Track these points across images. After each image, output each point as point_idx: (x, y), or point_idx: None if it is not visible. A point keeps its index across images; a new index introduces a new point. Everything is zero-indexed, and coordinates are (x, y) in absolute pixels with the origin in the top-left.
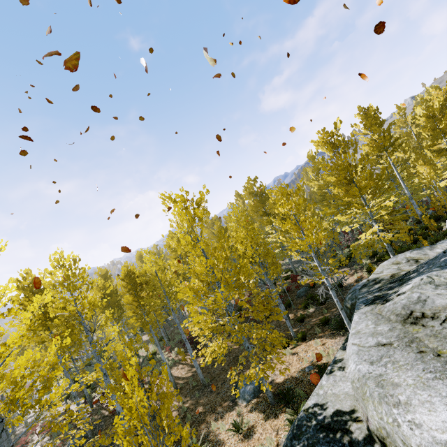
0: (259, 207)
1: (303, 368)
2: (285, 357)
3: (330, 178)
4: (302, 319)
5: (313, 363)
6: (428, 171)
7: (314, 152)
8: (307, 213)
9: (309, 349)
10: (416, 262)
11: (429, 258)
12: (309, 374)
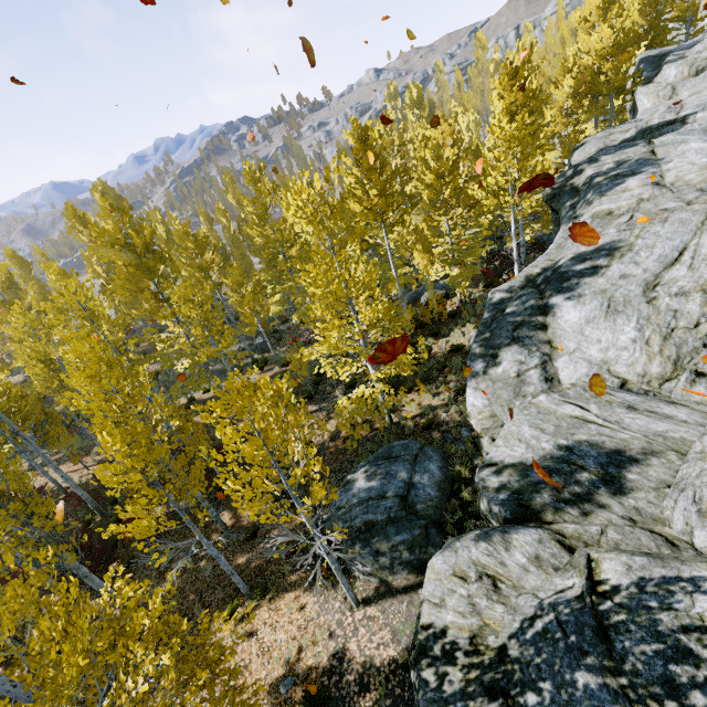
0: (141, 277)
1: (275, 681)
2: (234, 648)
3: (311, 288)
4: (253, 534)
5: (292, 669)
6: (425, 262)
7: (258, 166)
8: (245, 290)
9: (277, 622)
10: (496, 590)
11: (513, 583)
12: (289, 701)
